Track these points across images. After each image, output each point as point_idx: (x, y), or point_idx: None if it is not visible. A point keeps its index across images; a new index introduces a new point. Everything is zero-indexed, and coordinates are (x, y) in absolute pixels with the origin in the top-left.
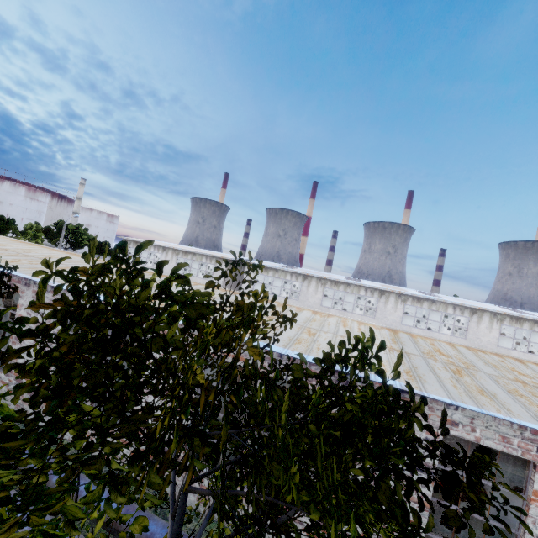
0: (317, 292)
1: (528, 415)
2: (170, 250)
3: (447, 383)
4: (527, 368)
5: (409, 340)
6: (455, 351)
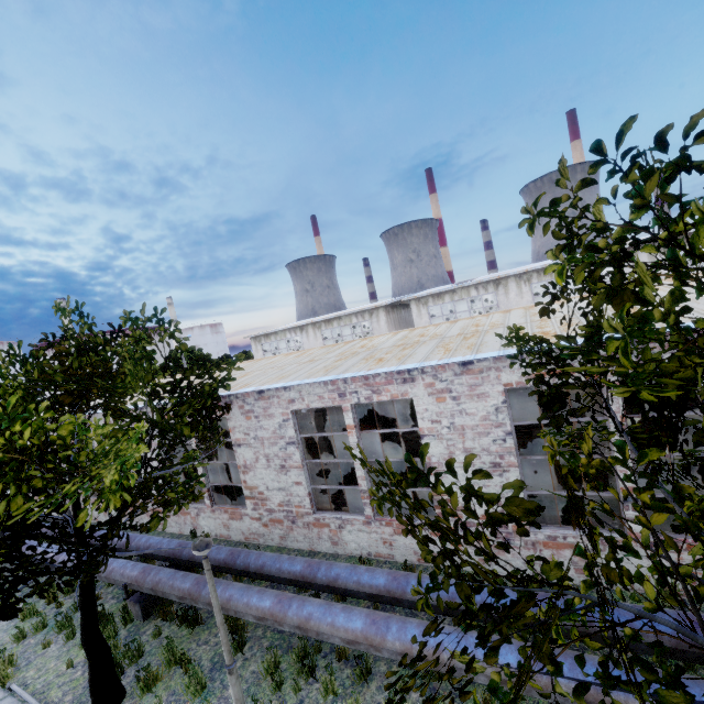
0: (522, 294)
1: None
2: (309, 327)
3: None
4: None
5: None
6: None
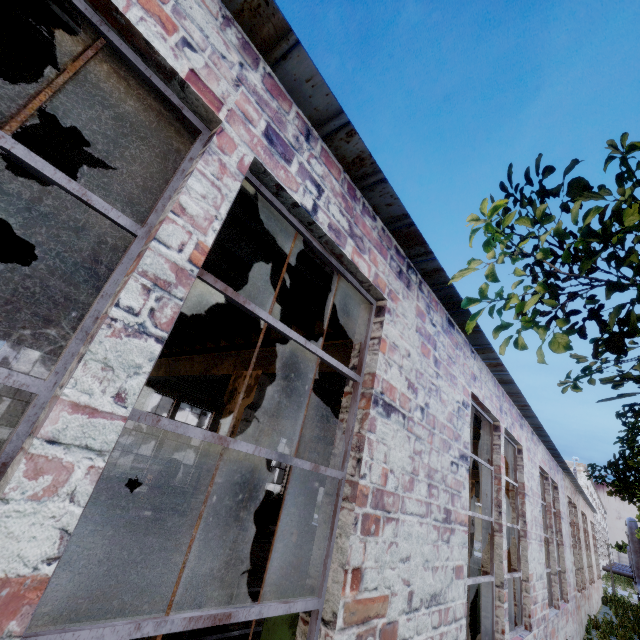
0: None
1: None
2: None
3: None
4: None
5: None
6: None
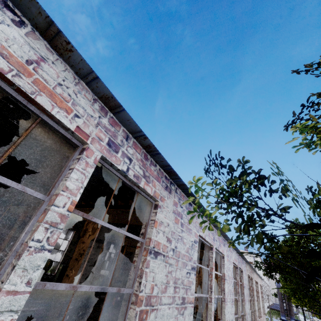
0: None
1: None
2: None
3: None
4: None
5: None
6: None
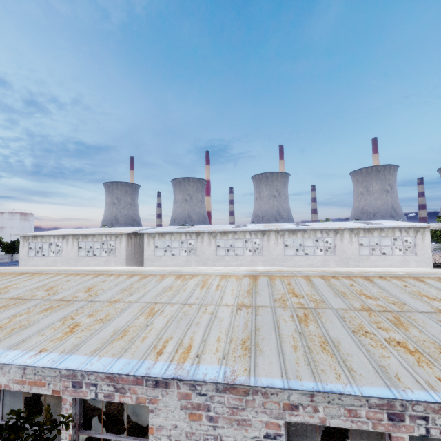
0: (210, 244)
1: (371, 370)
2: (69, 237)
3: (287, 345)
4: (373, 286)
5: (267, 285)
6: (309, 286)
